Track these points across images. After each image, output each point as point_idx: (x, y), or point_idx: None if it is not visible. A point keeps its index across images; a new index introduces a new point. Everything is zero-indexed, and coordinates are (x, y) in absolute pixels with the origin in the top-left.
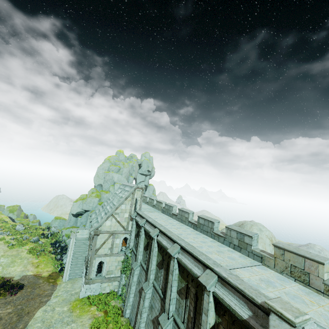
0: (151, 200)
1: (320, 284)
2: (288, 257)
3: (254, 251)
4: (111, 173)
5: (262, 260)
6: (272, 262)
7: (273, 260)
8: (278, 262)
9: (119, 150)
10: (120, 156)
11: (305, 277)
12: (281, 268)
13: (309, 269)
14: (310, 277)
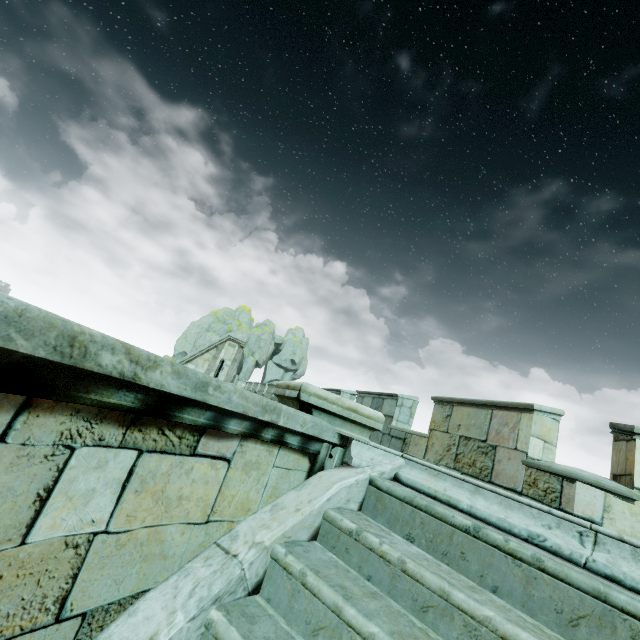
0: (262, 386)
1: (516, 470)
2: (457, 420)
3: (394, 428)
4: (210, 334)
5: (404, 446)
6: (422, 444)
7: (425, 438)
8: (434, 441)
9: (243, 306)
10: (241, 316)
11: (484, 460)
12: (439, 453)
13: (497, 436)
14: (497, 458)
